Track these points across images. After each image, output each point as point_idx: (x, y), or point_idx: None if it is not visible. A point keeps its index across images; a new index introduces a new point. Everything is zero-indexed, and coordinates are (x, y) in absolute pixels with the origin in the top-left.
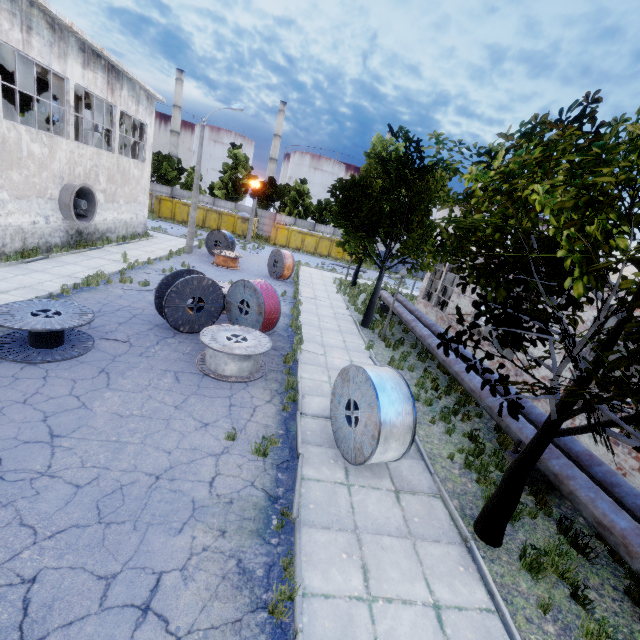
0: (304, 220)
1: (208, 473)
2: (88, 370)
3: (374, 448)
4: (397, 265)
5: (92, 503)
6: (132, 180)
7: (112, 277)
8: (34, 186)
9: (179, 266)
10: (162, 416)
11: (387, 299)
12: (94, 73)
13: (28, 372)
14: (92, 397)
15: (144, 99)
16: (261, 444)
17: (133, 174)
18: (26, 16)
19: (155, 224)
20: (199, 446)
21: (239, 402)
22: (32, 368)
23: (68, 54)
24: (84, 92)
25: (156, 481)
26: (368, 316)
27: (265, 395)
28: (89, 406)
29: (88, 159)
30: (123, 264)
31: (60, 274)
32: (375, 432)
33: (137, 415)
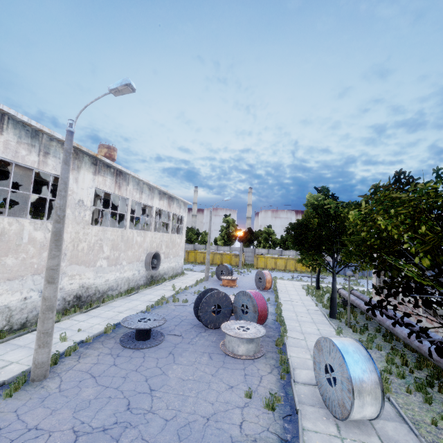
0: (274, 249)
1: (237, 419)
2: (163, 352)
3: (352, 400)
4: (350, 270)
5: (175, 431)
6: (176, 245)
7: (168, 299)
8: (136, 256)
9: (202, 289)
10: (205, 380)
11: (345, 295)
12: (163, 201)
13: (136, 354)
14: (167, 368)
15: (183, 205)
16: (269, 399)
17: (177, 241)
18: (141, 188)
19: (186, 266)
20: (229, 400)
21: (250, 372)
22: (137, 352)
23: (154, 197)
24: (157, 209)
25: (207, 421)
26: (333, 309)
27: (266, 368)
28: (166, 373)
29: (158, 239)
30: (173, 291)
31: (144, 300)
32: (349, 386)
33: (191, 379)
